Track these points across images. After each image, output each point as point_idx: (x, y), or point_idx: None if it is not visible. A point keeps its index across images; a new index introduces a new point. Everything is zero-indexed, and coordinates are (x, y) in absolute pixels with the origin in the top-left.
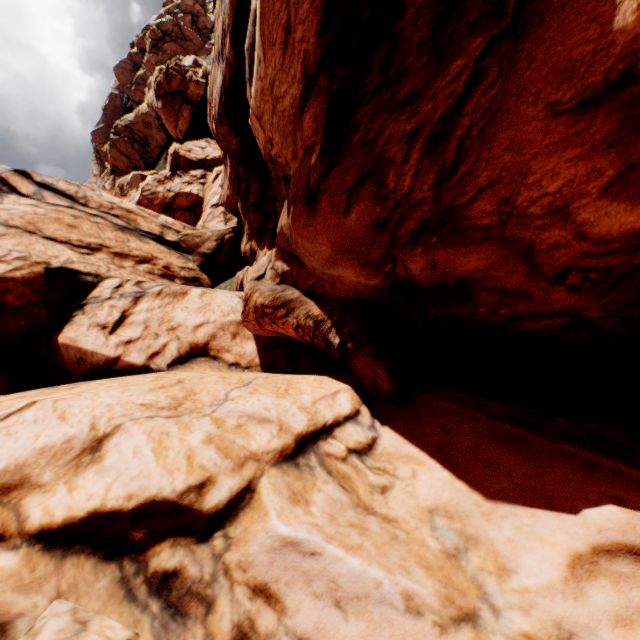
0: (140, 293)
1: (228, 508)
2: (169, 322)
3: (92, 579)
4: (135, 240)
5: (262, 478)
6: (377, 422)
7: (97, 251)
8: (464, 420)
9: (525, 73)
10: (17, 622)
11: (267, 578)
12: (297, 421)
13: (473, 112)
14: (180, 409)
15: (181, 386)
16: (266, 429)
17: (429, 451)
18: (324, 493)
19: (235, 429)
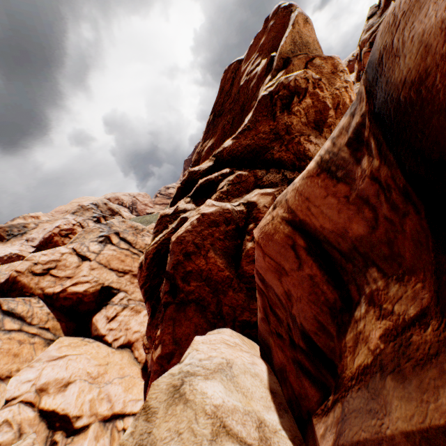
0: (127, 305)
1: (80, 429)
2: (128, 325)
3: (43, 431)
4: None
5: (93, 424)
6: None
7: (127, 274)
8: None
9: None
10: (24, 434)
11: None
12: (118, 406)
13: None
14: (96, 380)
15: (106, 366)
16: (107, 404)
17: None
18: (104, 440)
19: (100, 399)
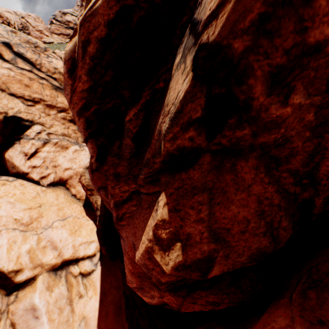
0: (47, 140)
1: (23, 283)
2: (55, 162)
3: None
4: (62, 96)
5: (40, 275)
6: (99, 262)
7: (37, 103)
8: (117, 287)
9: (136, 219)
10: None
11: (17, 322)
12: (67, 252)
13: (127, 209)
14: (29, 226)
15: (39, 209)
16: (53, 253)
17: (101, 290)
18: (60, 289)
19: (42, 248)
